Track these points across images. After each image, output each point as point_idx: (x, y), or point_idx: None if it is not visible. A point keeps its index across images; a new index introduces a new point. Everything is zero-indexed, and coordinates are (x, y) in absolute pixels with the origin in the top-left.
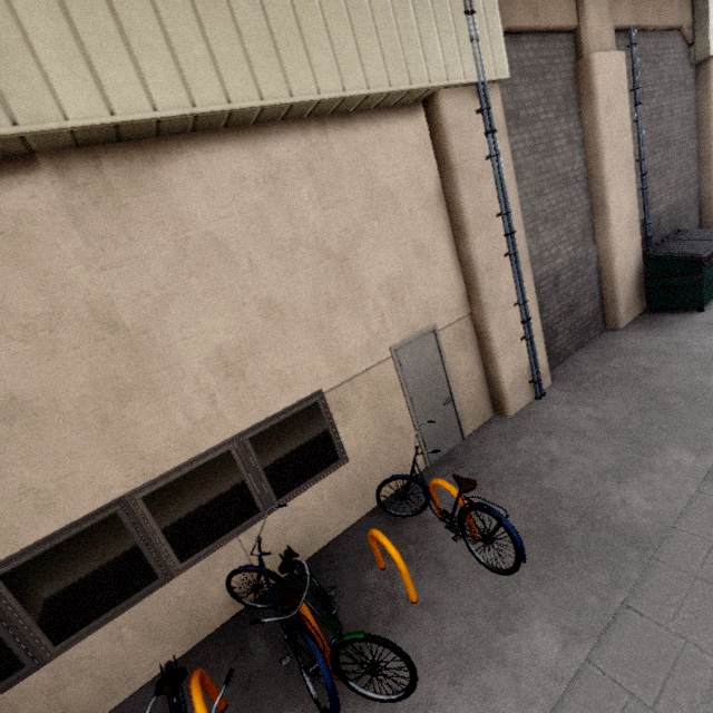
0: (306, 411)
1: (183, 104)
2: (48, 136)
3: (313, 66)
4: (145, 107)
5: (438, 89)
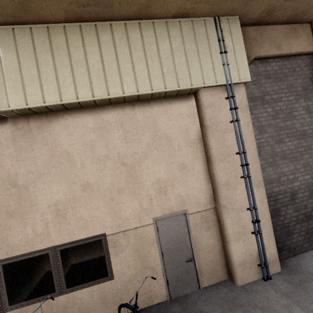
0: (94, 243)
1: (57, 100)
2: (5, 112)
3: (123, 82)
4: (41, 102)
5: (199, 88)
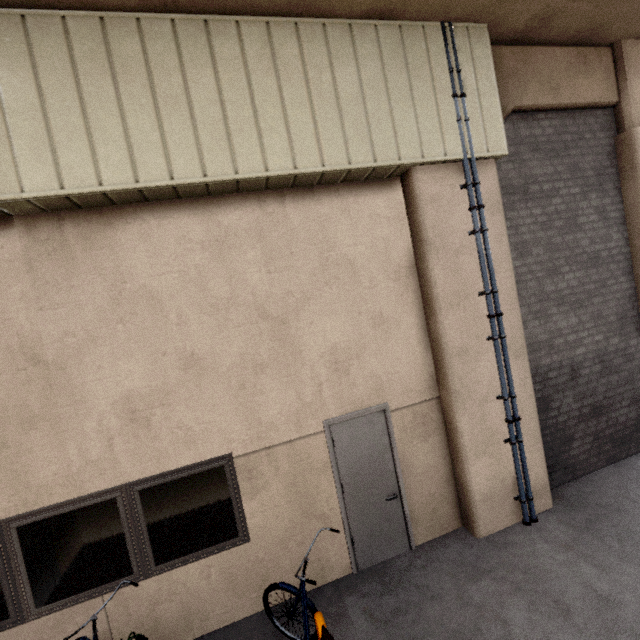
0: (210, 473)
1: (128, 180)
2: (11, 204)
3: (265, 148)
4: (92, 183)
5: (413, 166)
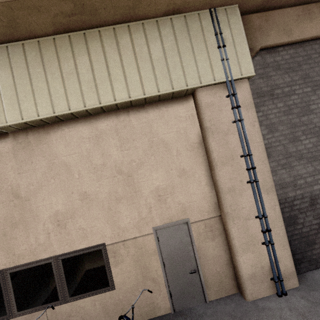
0: (94, 253)
1: (50, 112)
2: (4, 128)
3: (114, 89)
4: (35, 115)
5: (196, 88)
